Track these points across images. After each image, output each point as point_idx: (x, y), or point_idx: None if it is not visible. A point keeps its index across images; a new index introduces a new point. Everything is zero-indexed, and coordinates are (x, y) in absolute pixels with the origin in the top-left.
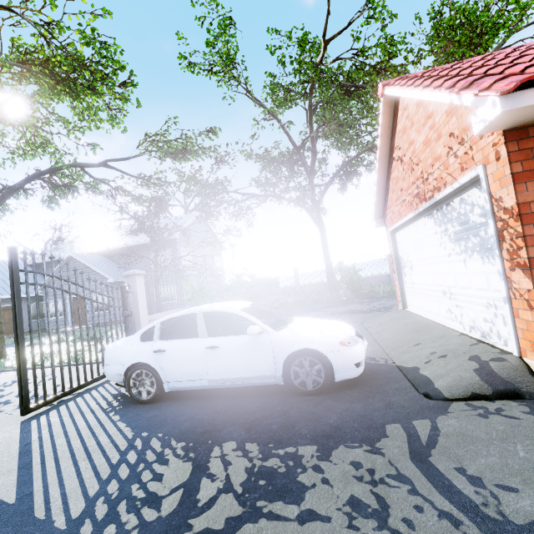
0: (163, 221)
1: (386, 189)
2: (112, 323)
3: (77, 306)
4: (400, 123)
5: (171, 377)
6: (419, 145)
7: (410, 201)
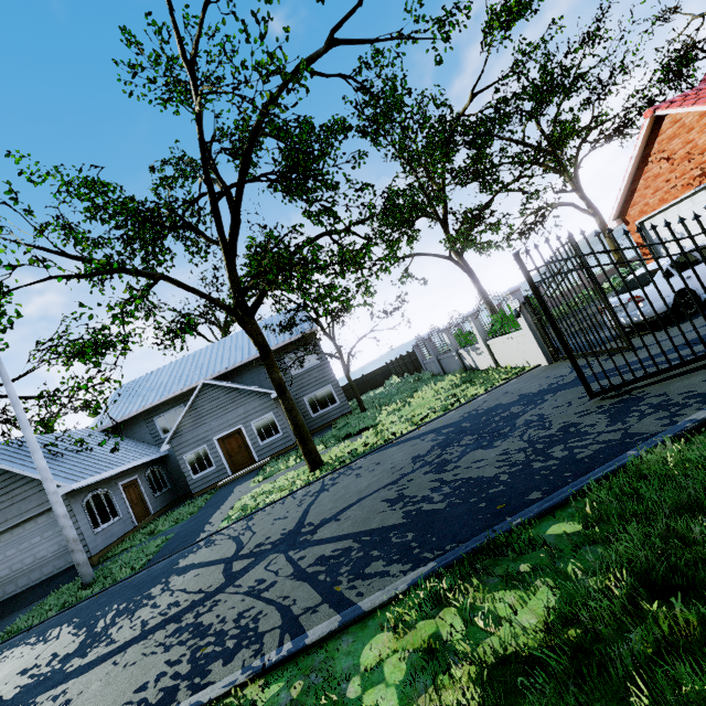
0: (260, 326)
1: (630, 191)
2: (291, 447)
3: (231, 446)
4: (667, 133)
5: (701, 291)
6: (704, 140)
7: (685, 184)
